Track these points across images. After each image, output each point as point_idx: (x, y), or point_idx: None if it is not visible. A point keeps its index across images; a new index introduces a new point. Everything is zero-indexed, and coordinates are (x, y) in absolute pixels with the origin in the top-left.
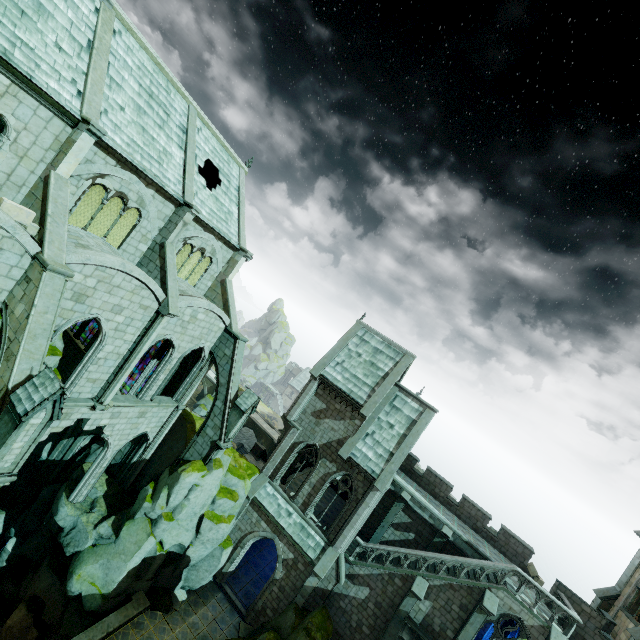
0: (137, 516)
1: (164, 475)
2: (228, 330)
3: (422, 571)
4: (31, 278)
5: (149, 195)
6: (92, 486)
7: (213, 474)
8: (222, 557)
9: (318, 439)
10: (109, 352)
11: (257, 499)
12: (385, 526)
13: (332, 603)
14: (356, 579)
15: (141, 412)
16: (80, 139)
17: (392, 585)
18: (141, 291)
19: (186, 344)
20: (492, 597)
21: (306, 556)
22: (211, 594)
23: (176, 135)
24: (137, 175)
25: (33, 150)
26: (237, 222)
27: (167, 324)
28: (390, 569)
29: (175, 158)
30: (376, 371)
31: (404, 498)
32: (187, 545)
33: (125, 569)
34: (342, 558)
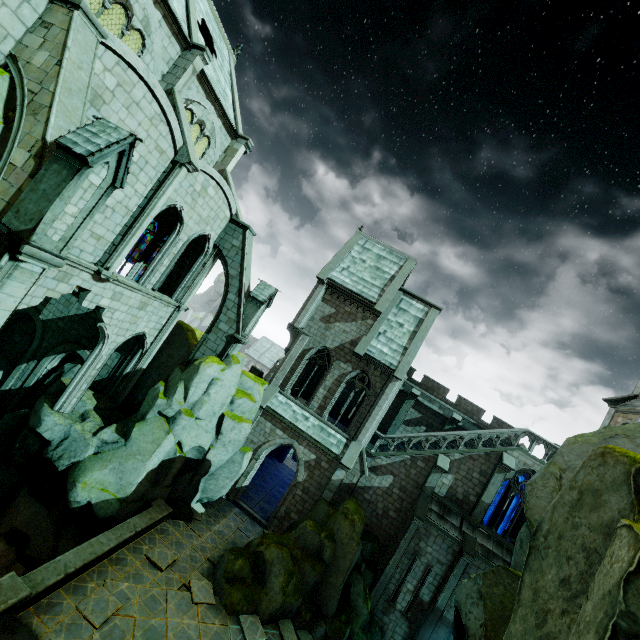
0: (149, 416)
1: (175, 374)
2: (234, 220)
3: (443, 450)
4: (52, 22)
5: (155, 19)
6: (83, 393)
7: (232, 369)
8: (243, 462)
9: (330, 343)
10: (118, 201)
11: (270, 408)
12: (397, 424)
13: (356, 497)
14: (379, 470)
15: (142, 302)
16: None
17: (415, 468)
18: (159, 124)
19: (193, 225)
20: (509, 457)
21: (330, 453)
22: (228, 509)
23: None
24: None
25: None
26: (232, 109)
27: (179, 187)
28: (413, 453)
29: None
30: (382, 274)
31: (415, 394)
32: (207, 448)
33: (144, 469)
34: (365, 451)
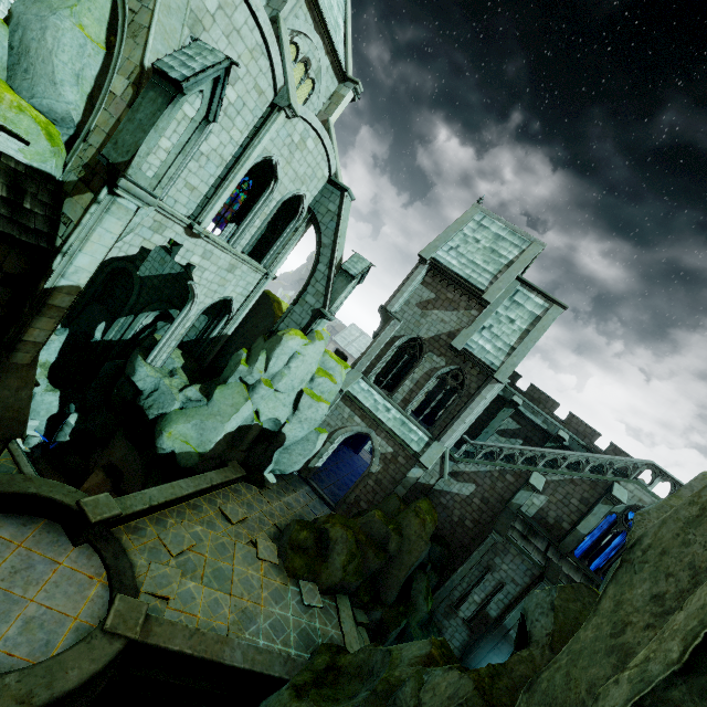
0: (230, 381)
1: (257, 343)
2: (333, 181)
3: (539, 467)
4: None
5: None
6: (172, 350)
7: (315, 345)
8: (318, 442)
9: (424, 332)
10: (213, 149)
11: (351, 393)
12: (489, 432)
13: (431, 500)
14: (460, 476)
15: (231, 264)
16: None
17: (502, 481)
18: (260, 58)
19: (288, 183)
20: (621, 489)
21: (409, 449)
22: (299, 485)
23: None
24: None
25: None
26: (343, 44)
27: (276, 137)
28: (502, 465)
29: None
30: (498, 258)
31: (516, 402)
32: (283, 422)
33: (223, 430)
34: (447, 454)
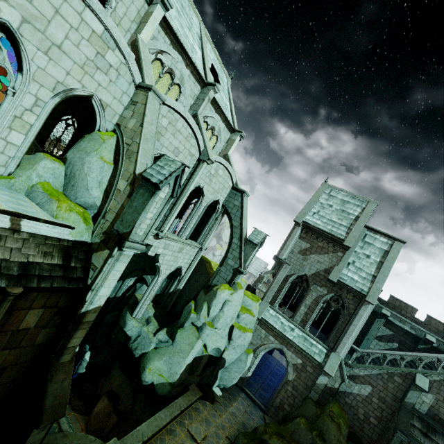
0: (186, 325)
1: (200, 295)
2: (235, 187)
3: (419, 369)
4: (137, 101)
5: (187, 75)
6: (147, 306)
7: (238, 293)
8: (247, 361)
9: (307, 270)
10: None
11: (264, 319)
12: (370, 338)
13: (338, 400)
14: (357, 379)
15: (180, 248)
16: (156, 10)
17: (392, 382)
18: (191, 139)
19: (209, 195)
20: None
21: (313, 360)
22: (237, 393)
23: (196, 39)
24: (181, 56)
25: (124, 20)
26: (230, 113)
27: (201, 174)
28: (389, 369)
29: (198, 54)
30: (347, 215)
31: (385, 314)
32: (222, 349)
33: (184, 364)
34: (343, 362)
